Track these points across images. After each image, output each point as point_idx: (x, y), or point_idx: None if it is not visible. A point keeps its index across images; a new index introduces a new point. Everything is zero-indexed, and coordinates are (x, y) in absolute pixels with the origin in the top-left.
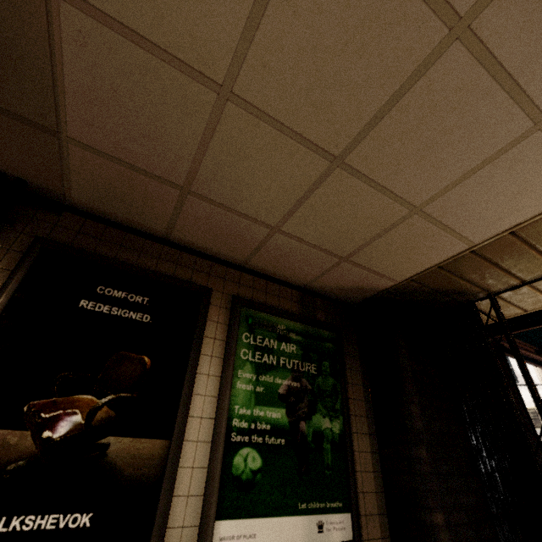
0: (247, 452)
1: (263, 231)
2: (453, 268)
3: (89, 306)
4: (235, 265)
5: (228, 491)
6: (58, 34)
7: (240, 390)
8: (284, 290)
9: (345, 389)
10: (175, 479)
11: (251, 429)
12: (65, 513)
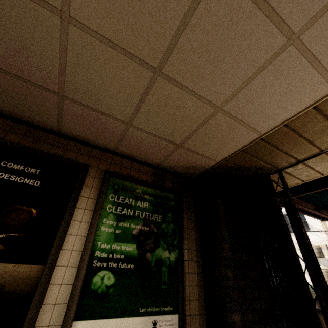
0: (104, 273)
1: (121, 126)
2: (251, 151)
3: None
4: (109, 151)
5: (86, 300)
6: None
7: (103, 232)
8: (143, 167)
9: (181, 231)
10: (46, 293)
11: (109, 258)
12: None
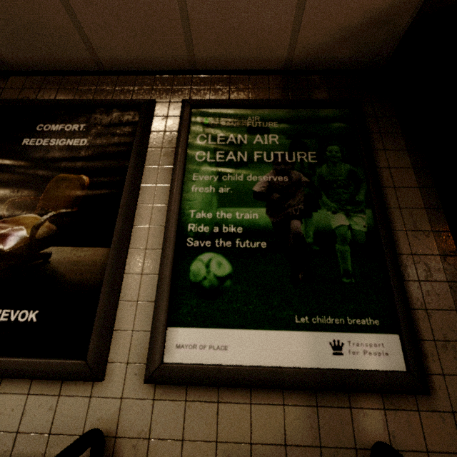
0: (210, 258)
1: None
2: None
3: (30, 143)
4: (184, 71)
5: (185, 298)
6: None
7: (196, 194)
8: (256, 79)
9: (374, 173)
10: (119, 284)
11: (214, 233)
12: (15, 309)
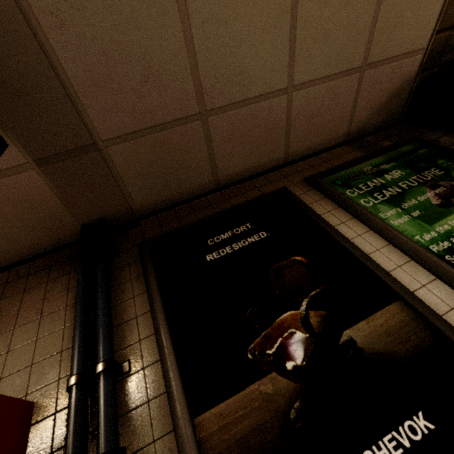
0: None
1: (281, 102)
2: None
3: (215, 257)
4: (280, 166)
5: None
6: (41, 33)
7: (400, 226)
8: (334, 152)
9: None
10: (453, 327)
11: None
12: (393, 428)
